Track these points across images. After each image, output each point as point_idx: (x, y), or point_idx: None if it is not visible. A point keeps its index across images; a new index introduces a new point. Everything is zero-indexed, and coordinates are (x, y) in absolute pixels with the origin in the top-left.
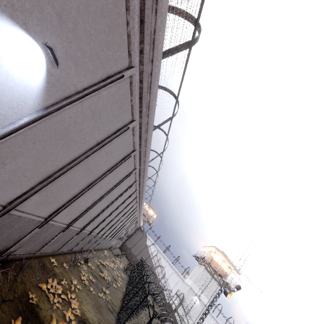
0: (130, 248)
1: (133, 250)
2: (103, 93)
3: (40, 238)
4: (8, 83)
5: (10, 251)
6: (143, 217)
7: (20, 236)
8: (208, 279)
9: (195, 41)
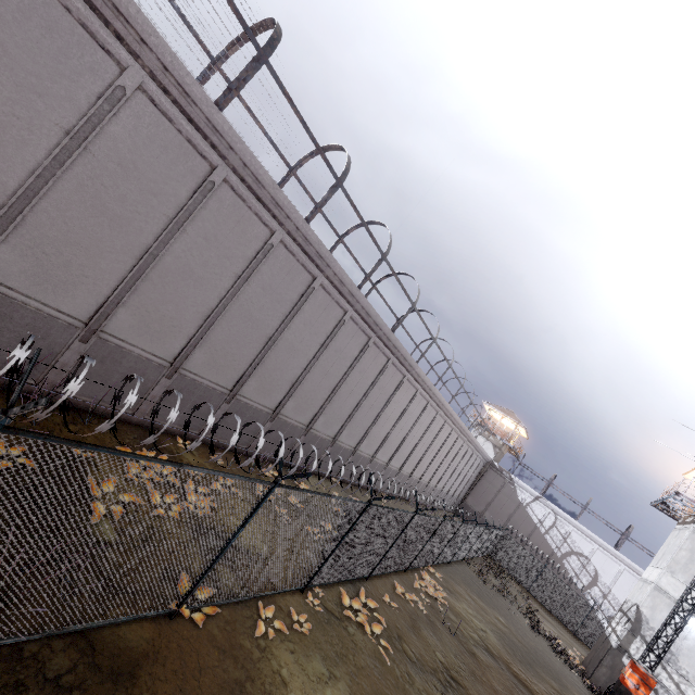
0: (480, 513)
1: (488, 516)
2: None
3: (113, 376)
4: None
5: (54, 382)
6: (491, 439)
7: (51, 350)
8: None
9: None
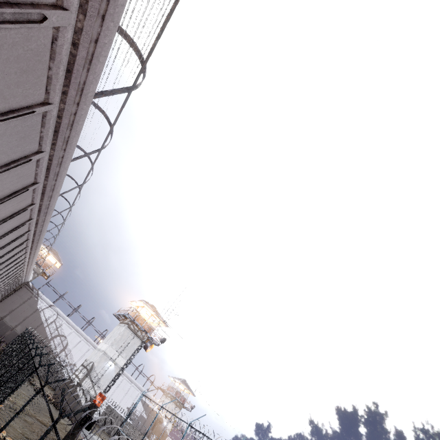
0: (2, 318)
1: (8, 319)
2: None
3: None
4: None
5: None
6: (35, 267)
7: None
8: (130, 338)
9: (136, 87)
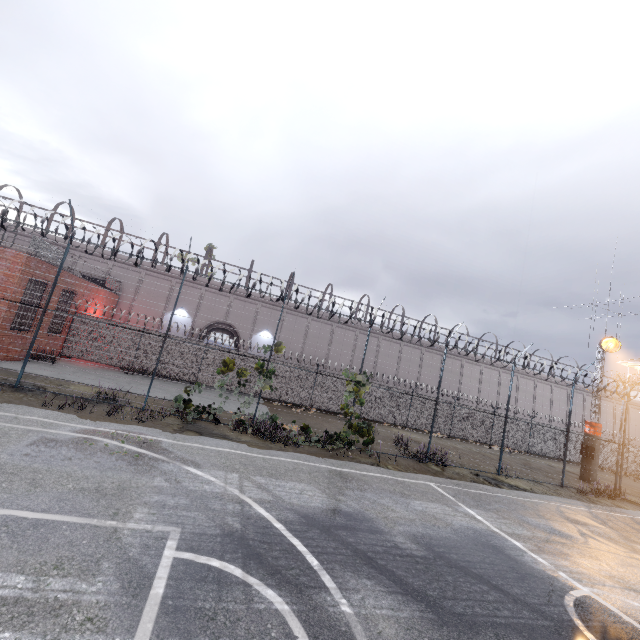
0: None
1: None
2: (286, 324)
3: None
4: (268, 340)
5: None
6: None
7: None
8: None
9: (292, 281)
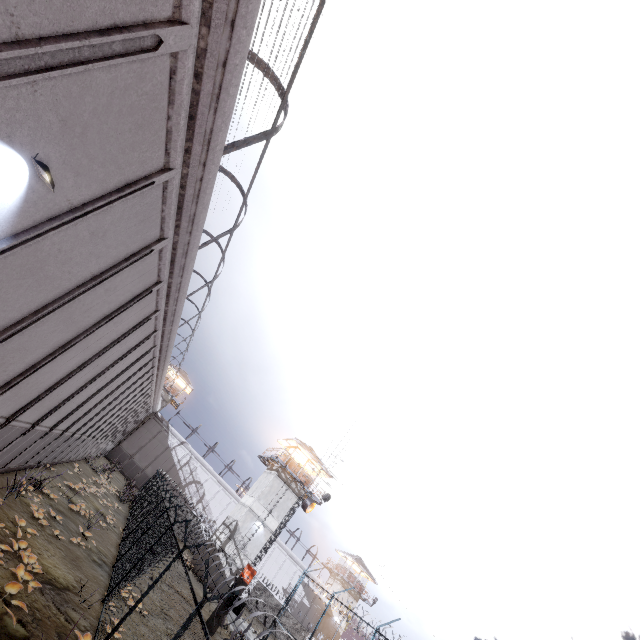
0: (131, 456)
1: (138, 458)
2: (115, 206)
3: None
4: None
5: None
6: (163, 394)
7: None
8: (282, 492)
9: (276, 130)
